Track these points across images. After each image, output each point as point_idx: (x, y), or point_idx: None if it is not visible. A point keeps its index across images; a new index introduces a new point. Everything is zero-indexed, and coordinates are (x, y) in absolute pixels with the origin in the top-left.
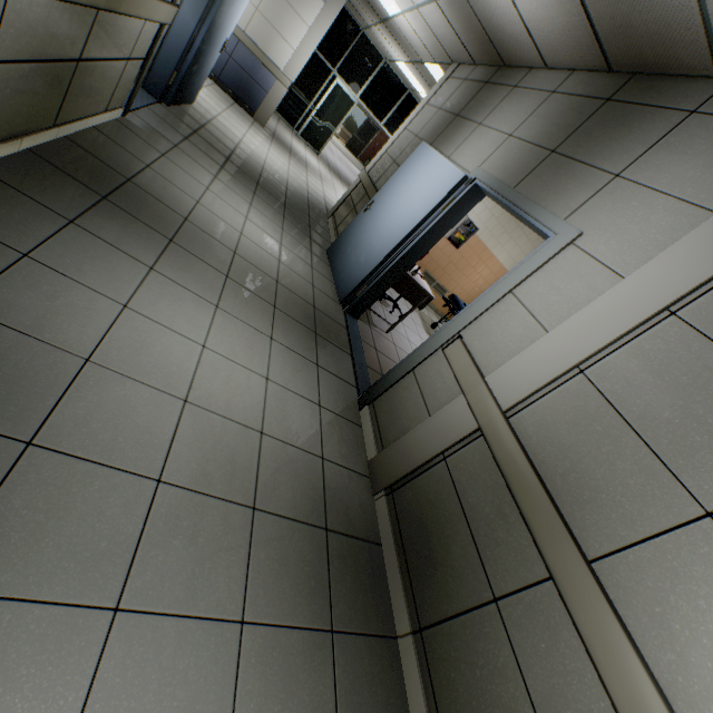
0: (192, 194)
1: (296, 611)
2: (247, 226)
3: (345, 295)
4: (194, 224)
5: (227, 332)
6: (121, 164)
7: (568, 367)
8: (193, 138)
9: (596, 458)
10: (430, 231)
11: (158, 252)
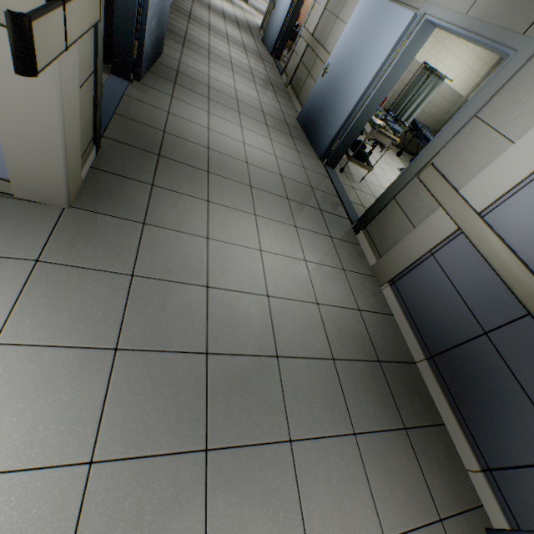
0: (206, 19)
1: (266, 88)
2: (227, 29)
3: (272, 50)
4: (212, 26)
5: (234, 50)
6: (186, 10)
7: (323, 10)
8: (195, 1)
9: (326, 26)
10: (297, 1)
11: (208, 31)
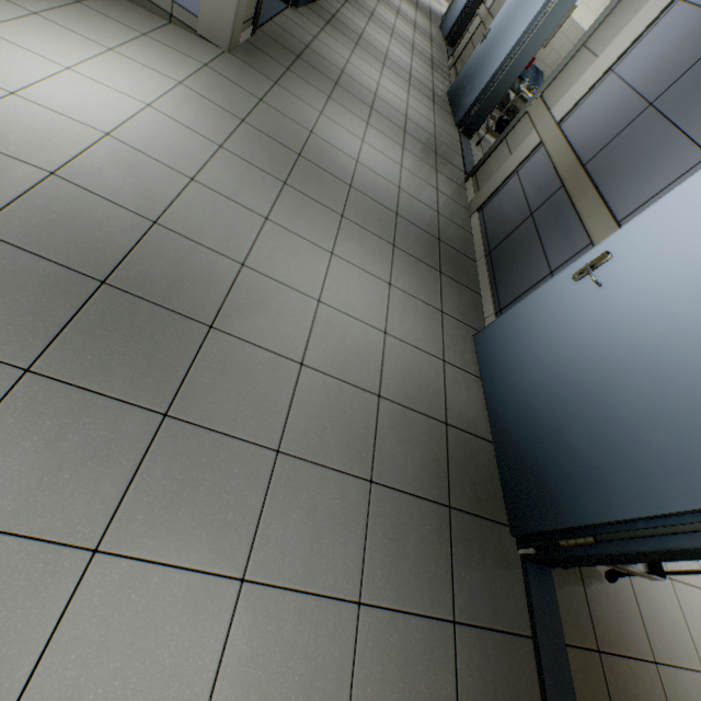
0: None
1: (424, 62)
2: (401, 6)
3: (447, 35)
4: None
5: (401, 23)
6: None
7: None
8: None
9: None
10: None
11: (378, 0)
